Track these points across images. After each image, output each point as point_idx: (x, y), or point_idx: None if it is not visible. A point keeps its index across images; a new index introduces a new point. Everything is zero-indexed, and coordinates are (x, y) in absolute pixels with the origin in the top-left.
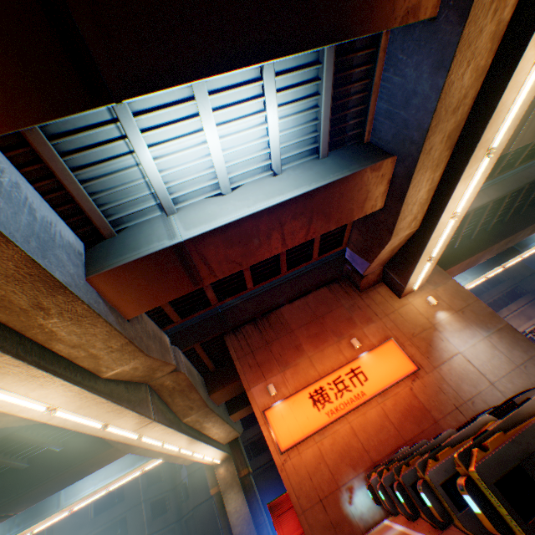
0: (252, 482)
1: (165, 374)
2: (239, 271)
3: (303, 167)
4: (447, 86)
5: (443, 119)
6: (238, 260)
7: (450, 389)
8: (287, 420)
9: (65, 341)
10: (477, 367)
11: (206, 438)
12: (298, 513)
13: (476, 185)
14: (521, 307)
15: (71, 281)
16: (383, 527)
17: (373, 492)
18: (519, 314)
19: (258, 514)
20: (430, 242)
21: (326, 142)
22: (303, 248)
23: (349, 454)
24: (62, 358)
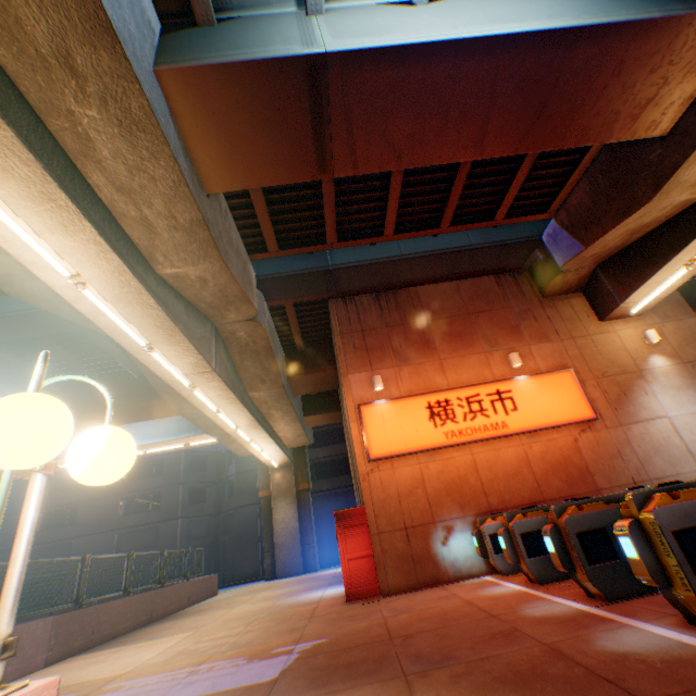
0: (309, 499)
1: (240, 320)
2: (381, 200)
3: None
4: None
5: None
6: (398, 146)
7: (634, 459)
8: (387, 426)
9: (108, 172)
10: (687, 443)
11: (270, 429)
12: (371, 533)
13: None
14: None
15: (127, 38)
16: (484, 581)
17: (480, 541)
18: None
19: (308, 533)
20: None
21: None
22: (487, 196)
23: (460, 490)
24: (100, 203)
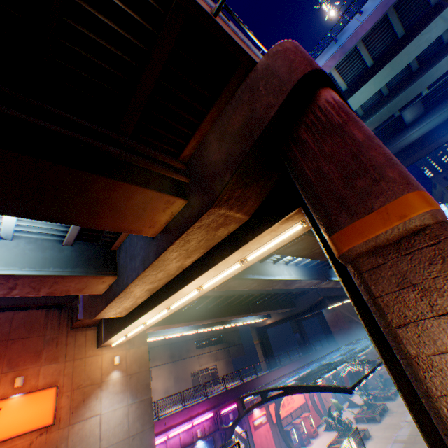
0: None
1: None
2: None
3: (41, 244)
4: (145, 274)
5: (143, 283)
6: None
7: None
8: None
9: None
10: (103, 431)
11: None
12: None
13: (164, 315)
14: (217, 350)
15: None
16: None
17: None
18: (214, 354)
19: None
20: (126, 330)
21: (73, 239)
22: None
23: None
24: None
